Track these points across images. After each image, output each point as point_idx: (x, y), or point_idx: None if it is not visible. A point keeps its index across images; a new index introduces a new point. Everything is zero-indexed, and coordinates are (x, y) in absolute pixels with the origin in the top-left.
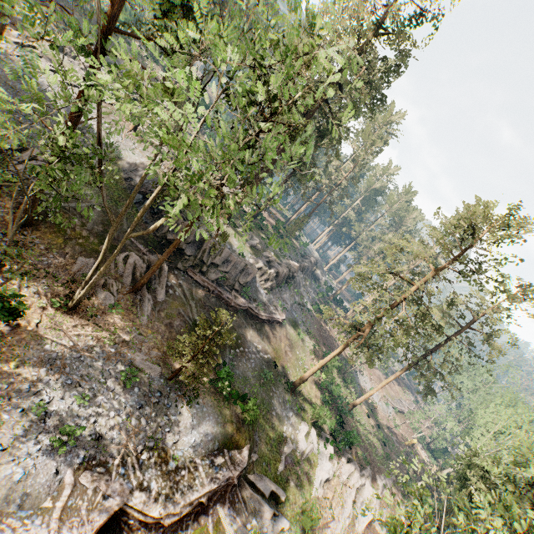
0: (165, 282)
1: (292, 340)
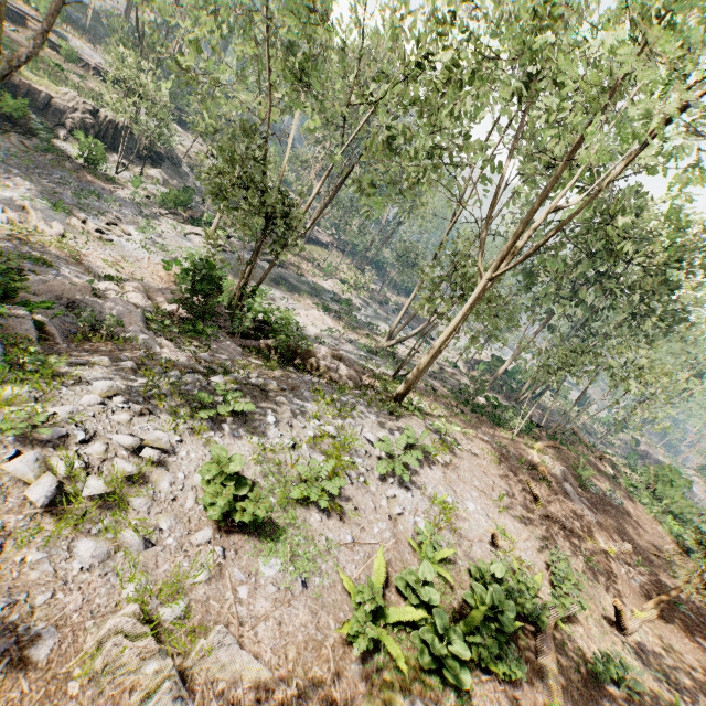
0: None
1: None
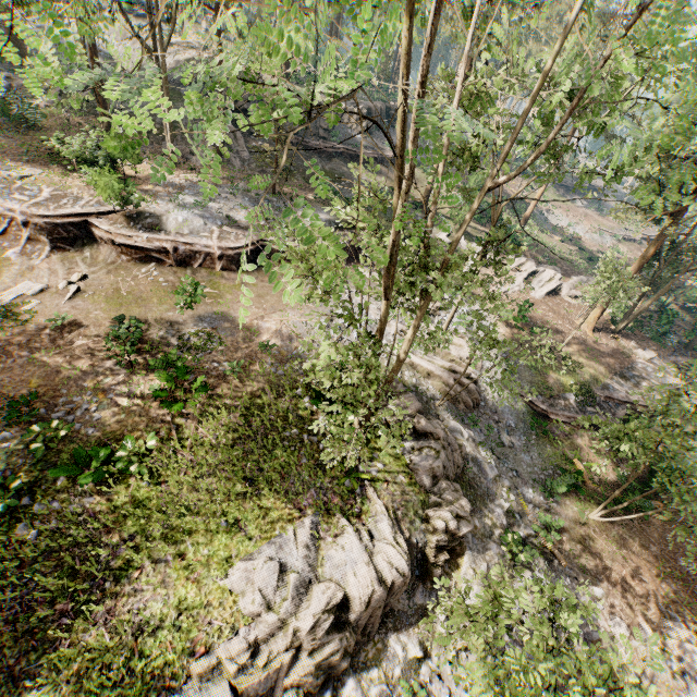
0: (244, 143)
1: (416, 176)
